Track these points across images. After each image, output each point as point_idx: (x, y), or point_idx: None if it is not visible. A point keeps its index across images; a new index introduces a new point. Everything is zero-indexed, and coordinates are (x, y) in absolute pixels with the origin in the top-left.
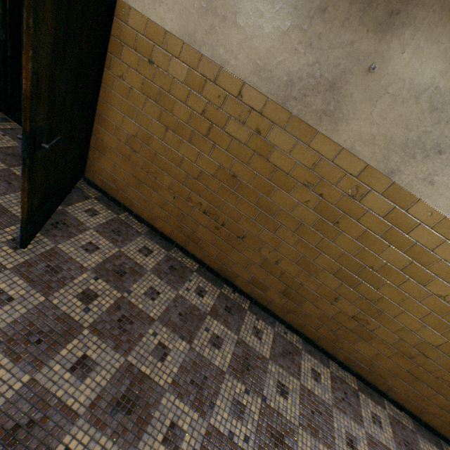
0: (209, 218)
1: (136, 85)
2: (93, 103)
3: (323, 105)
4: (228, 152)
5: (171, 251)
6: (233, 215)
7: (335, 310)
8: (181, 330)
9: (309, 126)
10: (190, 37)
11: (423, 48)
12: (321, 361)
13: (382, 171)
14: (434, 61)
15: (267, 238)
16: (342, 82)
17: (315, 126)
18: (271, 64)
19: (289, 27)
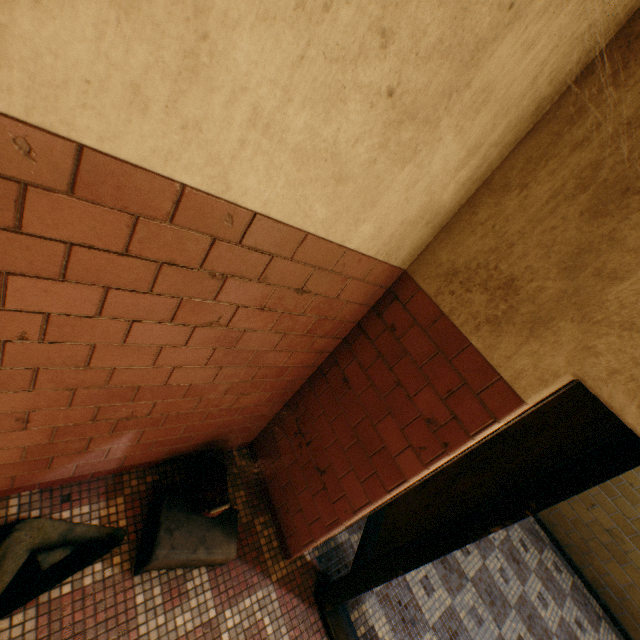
0: None
1: None
2: None
3: None
4: None
5: None
6: None
7: (589, 517)
8: None
9: None
10: None
11: None
12: (565, 567)
13: None
14: None
15: None
16: None
17: None
18: None
19: None
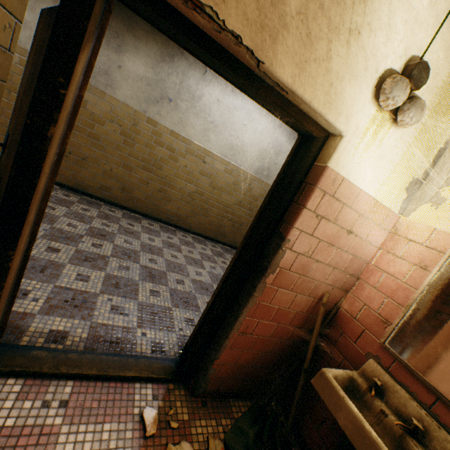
0: None
1: None
2: None
3: (105, 81)
4: None
5: None
6: (75, 145)
7: (150, 190)
8: (61, 204)
9: (103, 91)
10: None
11: (136, 61)
12: (154, 222)
13: (142, 112)
14: (141, 67)
15: (101, 156)
16: (110, 71)
17: (105, 91)
18: None
19: None
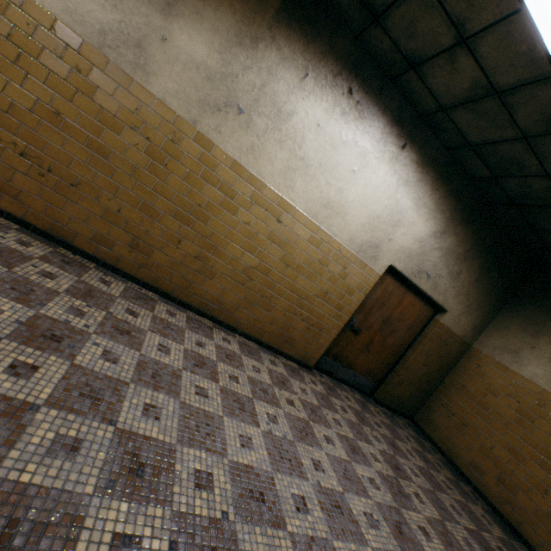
0: (30, 162)
1: None
2: None
3: (135, 59)
4: (47, 86)
5: None
6: (61, 159)
7: (182, 254)
8: None
9: (127, 75)
10: None
11: (193, 35)
12: (179, 309)
13: (189, 121)
14: (201, 46)
15: (105, 184)
16: (146, 44)
17: (132, 76)
18: (83, 10)
19: None
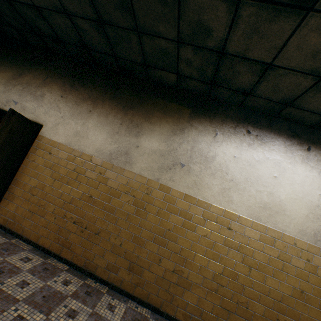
0: (77, 225)
1: (41, 163)
2: (14, 174)
3: (125, 159)
4: (87, 185)
5: (48, 259)
6: (91, 219)
7: (162, 270)
8: (42, 306)
9: (122, 168)
10: (69, 143)
11: (150, 139)
12: None
13: (154, 180)
14: (155, 142)
15: (113, 228)
16: (129, 151)
17: (124, 167)
18: (103, 148)
19: (107, 138)
